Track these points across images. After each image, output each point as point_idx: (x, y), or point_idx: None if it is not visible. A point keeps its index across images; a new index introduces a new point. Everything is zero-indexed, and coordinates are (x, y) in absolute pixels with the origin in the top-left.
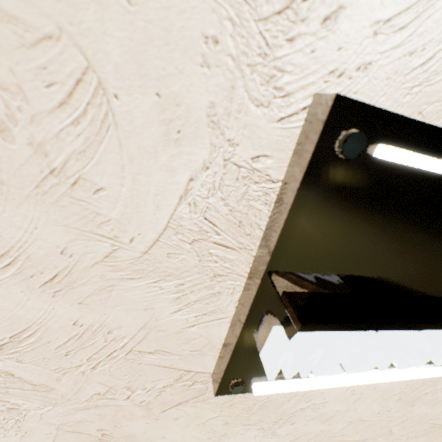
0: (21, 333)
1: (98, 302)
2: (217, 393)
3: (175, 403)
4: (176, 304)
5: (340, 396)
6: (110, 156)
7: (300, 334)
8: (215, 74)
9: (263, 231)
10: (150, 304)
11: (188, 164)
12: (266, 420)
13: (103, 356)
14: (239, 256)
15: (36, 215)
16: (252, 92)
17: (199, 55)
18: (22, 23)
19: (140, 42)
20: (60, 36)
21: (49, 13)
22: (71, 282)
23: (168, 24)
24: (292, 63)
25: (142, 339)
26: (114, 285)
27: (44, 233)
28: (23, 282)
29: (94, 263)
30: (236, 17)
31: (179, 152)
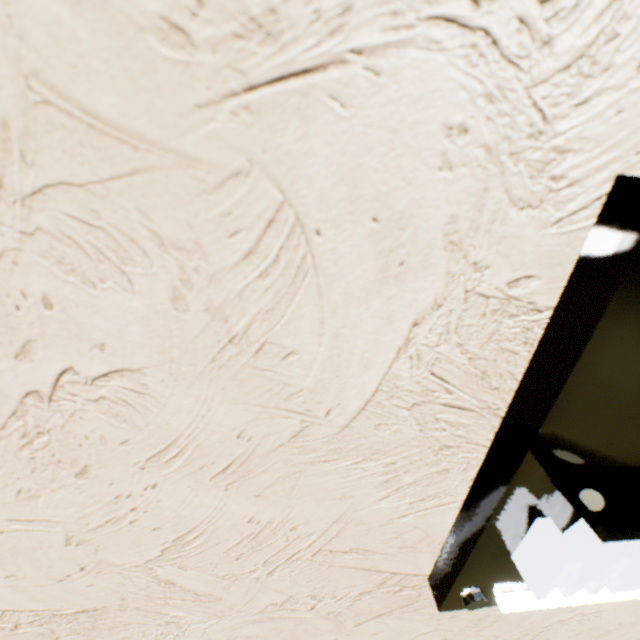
0: (185, 535)
1: (280, 492)
2: (442, 607)
3: (373, 614)
4: (383, 489)
5: (625, 603)
6: (306, 309)
7: (579, 528)
8: (459, 176)
9: (518, 380)
10: (348, 491)
11: (411, 305)
12: (504, 635)
13: (283, 558)
14: (478, 419)
15: (210, 395)
16: (515, 190)
17: (437, 155)
18: (204, 163)
19: (354, 155)
20: (250, 170)
21: (237, 144)
22: (248, 471)
23: (394, 122)
24: (583, 136)
25: (334, 535)
26: (302, 471)
27: (218, 414)
28: (190, 476)
29: (278, 445)
30: (497, 90)
31: (399, 291)
